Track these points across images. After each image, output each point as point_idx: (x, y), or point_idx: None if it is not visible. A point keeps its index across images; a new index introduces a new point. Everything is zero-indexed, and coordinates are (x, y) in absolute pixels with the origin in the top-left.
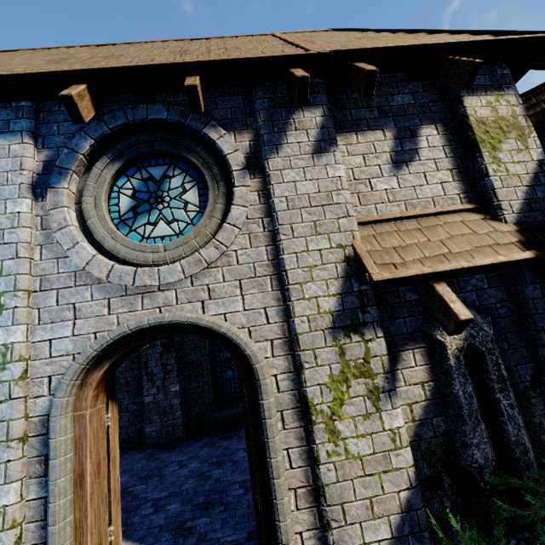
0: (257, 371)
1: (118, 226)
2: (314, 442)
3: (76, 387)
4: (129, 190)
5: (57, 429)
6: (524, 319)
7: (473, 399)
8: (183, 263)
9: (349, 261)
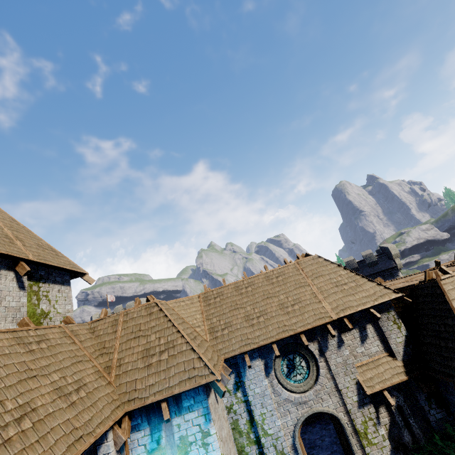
0: (343, 423)
1: (286, 378)
2: (362, 441)
3: (297, 435)
4: (285, 365)
5: (299, 448)
6: (412, 391)
7: (402, 421)
8: (312, 392)
9: (357, 383)
